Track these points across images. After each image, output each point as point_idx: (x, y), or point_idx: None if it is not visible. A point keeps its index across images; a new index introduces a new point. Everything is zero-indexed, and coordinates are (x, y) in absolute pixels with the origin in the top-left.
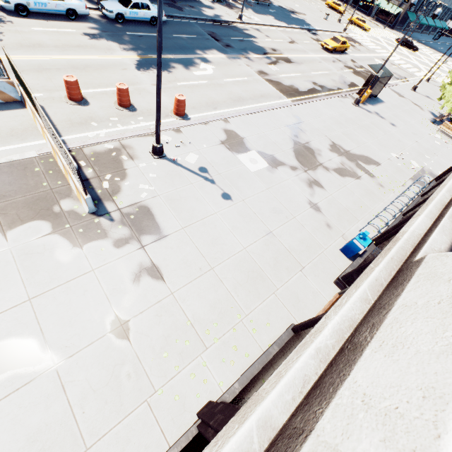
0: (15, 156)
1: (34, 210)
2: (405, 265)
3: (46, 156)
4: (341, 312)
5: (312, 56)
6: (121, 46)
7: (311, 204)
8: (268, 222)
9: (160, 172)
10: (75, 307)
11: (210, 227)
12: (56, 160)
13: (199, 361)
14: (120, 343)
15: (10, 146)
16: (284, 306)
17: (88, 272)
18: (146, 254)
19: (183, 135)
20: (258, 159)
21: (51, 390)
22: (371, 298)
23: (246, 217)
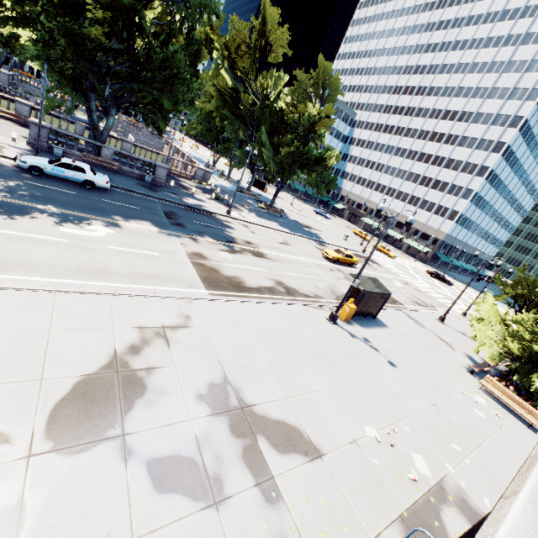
0: None
1: None
2: None
3: None
4: None
5: (303, 259)
6: None
7: None
8: None
9: None
10: None
11: None
12: None
13: None
14: None
15: None
16: None
17: None
18: None
19: None
20: None
21: None
22: None
23: None
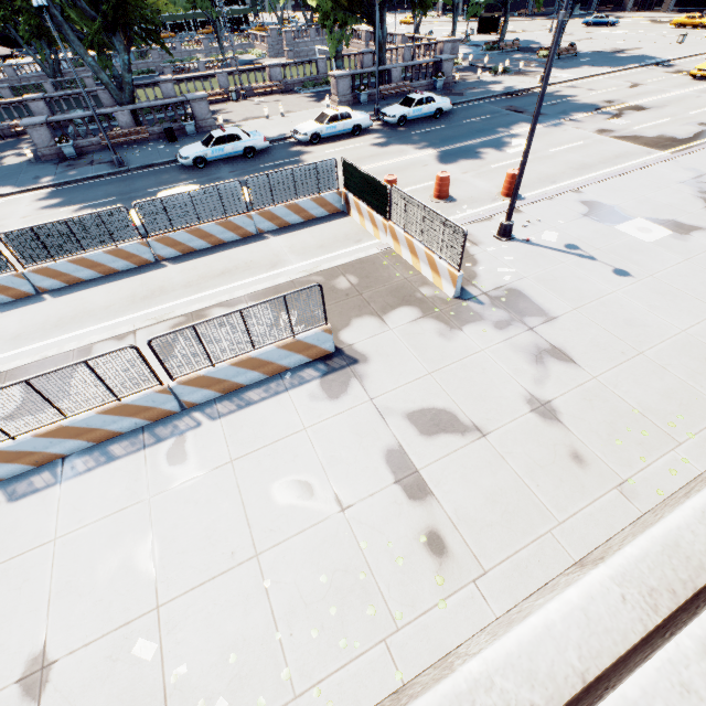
0: (361, 254)
1: (398, 298)
2: None
3: (388, 251)
4: None
5: (679, 92)
6: (412, 146)
7: None
8: None
9: (515, 254)
10: (480, 384)
11: (614, 308)
12: (399, 254)
13: (675, 457)
14: (549, 423)
15: (350, 248)
16: None
17: (478, 352)
18: (538, 336)
19: (525, 214)
20: (651, 227)
21: (489, 457)
22: None
23: (665, 294)
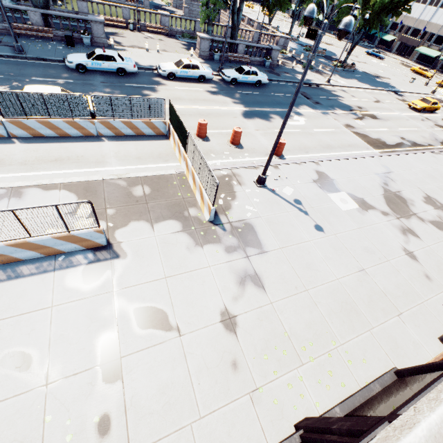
0: (161, 172)
1: (171, 212)
2: None
3: (181, 174)
4: None
5: (398, 114)
6: (233, 101)
7: (406, 251)
8: (360, 259)
9: (262, 198)
10: (196, 293)
11: (304, 252)
12: (187, 178)
13: (296, 374)
14: (228, 333)
15: (158, 164)
16: (381, 347)
17: (206, 267)
18: (250, 263)
19: (280, 171)
20: (348, 200)
21: (176, 354)
22: None
23: (338, 250)
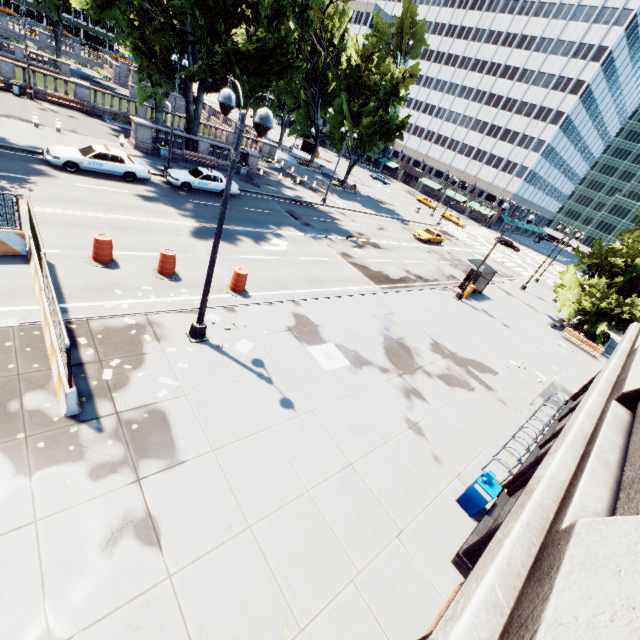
0: None
1: None
2: (550, 537)
3: (32, 326)
4: (455, 634)
5: (404, 244)
6: (179, 212)
7: (410, 423)
8: (347, 447)
9: (195, 362)
10: None
11: (257, 451)
12: (44, 333)
13: None
14: None
15: None
16: (371, 609)
17: (25, 524)
18: (141, 494)
19: (237, 315)
20: (337, 354)
21: None
22: (504, 602)
23: (313, 437)
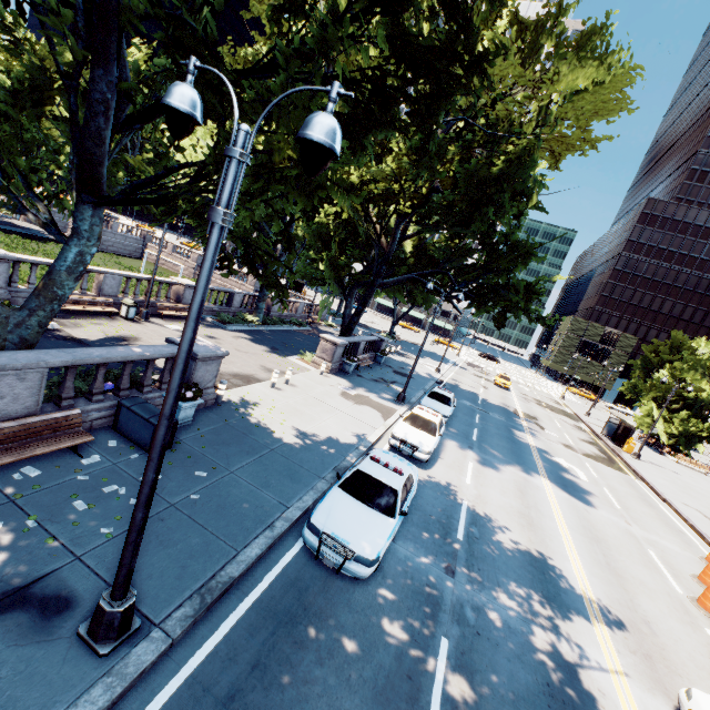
0: None
1: None
2: None
3: None
4: None
5: (516, 400)
6: (516, 468)
7: None
8: None
9: None
10: None
11: None
12: None
13: None
14: None
15: None
16: None
17: None
18: None
19: None
20: None
21: None
22: None
23: None
